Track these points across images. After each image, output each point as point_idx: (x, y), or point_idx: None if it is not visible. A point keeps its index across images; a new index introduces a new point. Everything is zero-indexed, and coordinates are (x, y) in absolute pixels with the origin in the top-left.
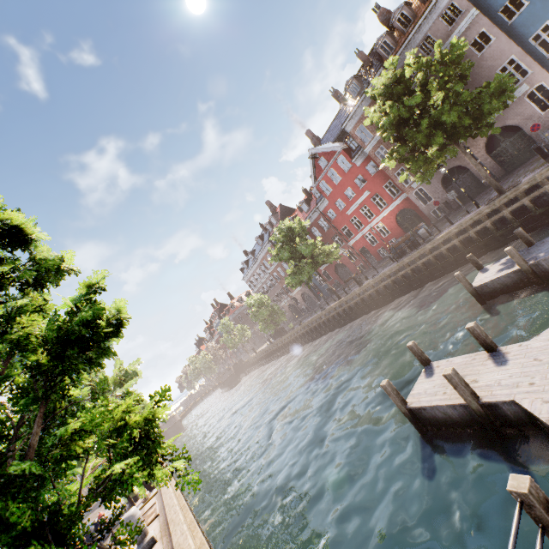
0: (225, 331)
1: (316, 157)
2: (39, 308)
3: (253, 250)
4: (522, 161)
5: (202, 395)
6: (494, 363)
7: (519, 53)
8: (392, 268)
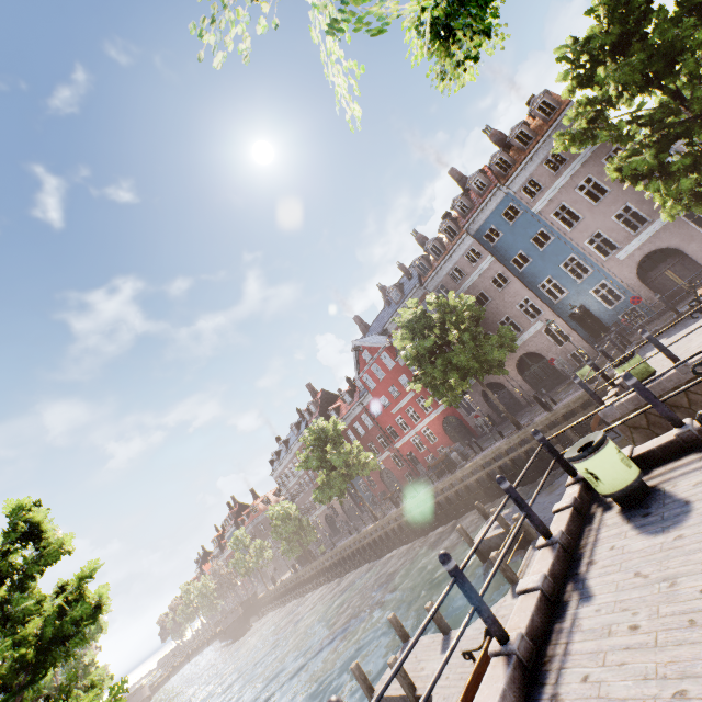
0: (237, 549)
1: (360, 350)
2: (39, 603)
3: (287, 439)
4: (552, 386)
5: (189, 652)
6: (441, 649)
7: (531, 296)
8: (427, 492)
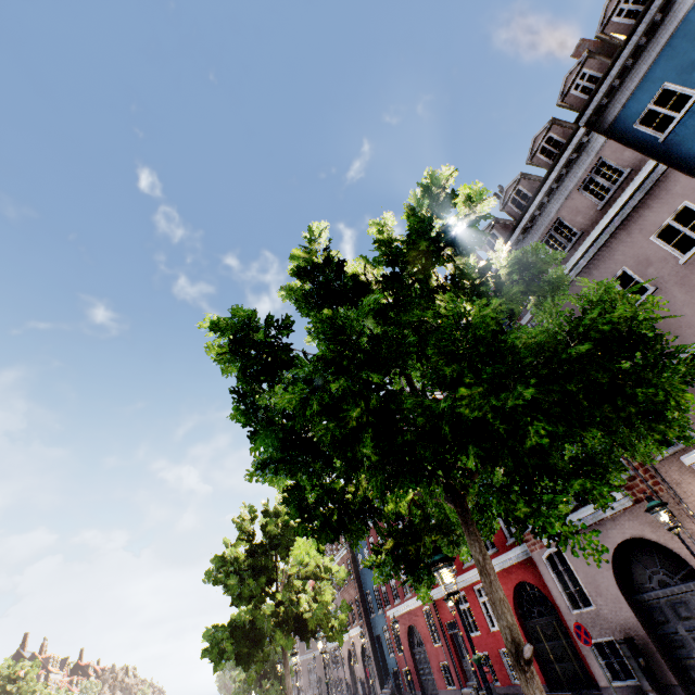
0: None
1: None
2: None
3: None
4: None
5: None
6: None
7: None
8: None
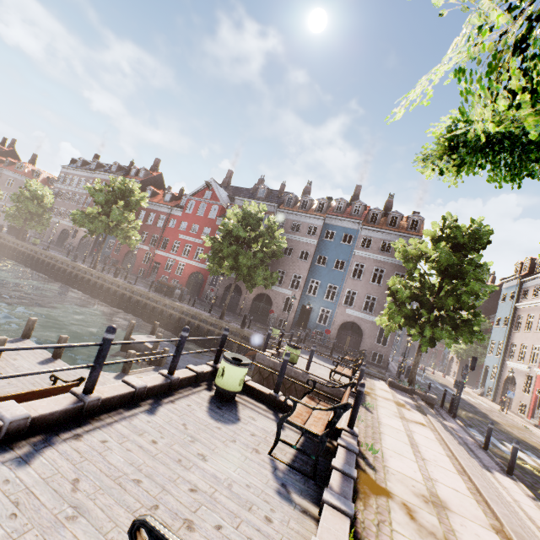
0: None
1: (210, 187)
2: None
3: (103, 165)
4: (257, 320)
5: None
6: (41, 361)
7: (304, 278)
8: (141, 289)
